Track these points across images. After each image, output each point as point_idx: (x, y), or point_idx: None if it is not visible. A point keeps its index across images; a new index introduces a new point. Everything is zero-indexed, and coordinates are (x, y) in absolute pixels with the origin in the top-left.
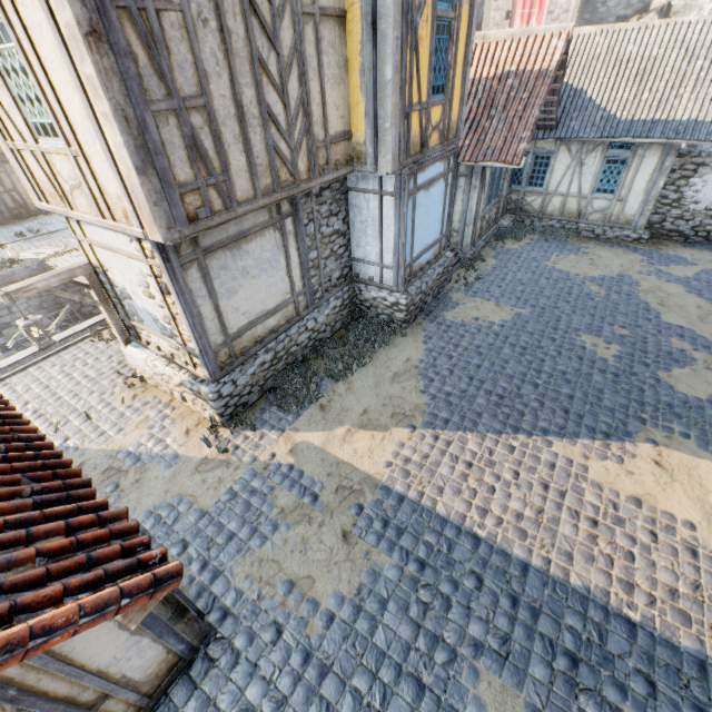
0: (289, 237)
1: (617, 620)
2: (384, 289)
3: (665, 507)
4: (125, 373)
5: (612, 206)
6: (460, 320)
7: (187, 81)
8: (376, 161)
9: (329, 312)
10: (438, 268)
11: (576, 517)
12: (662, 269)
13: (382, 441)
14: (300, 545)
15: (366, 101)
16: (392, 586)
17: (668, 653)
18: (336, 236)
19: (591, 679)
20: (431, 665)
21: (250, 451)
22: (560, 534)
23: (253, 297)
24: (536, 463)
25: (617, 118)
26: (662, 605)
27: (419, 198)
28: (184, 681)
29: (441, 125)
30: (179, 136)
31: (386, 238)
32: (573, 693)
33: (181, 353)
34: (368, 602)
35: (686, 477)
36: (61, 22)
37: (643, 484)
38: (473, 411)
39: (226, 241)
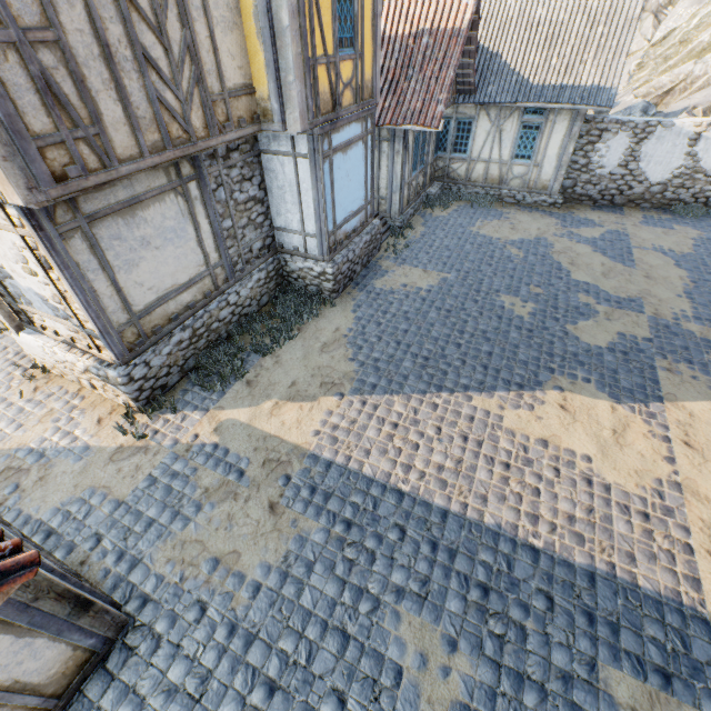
0: (196, 203)
1: (524, 549)
2: (310, 259)
3: (568, 445)
4: (23, 364)
5: (530, 172)
6: (389, 288)
7: (26, 8)
8: (284, 119)
9: (253, 285)
10: (366, 236)
11: (492, 463)
12: (573, 231)
13: (310, 411)
14: (226, 522)
15: (265, 50)
16: (319, 549)
17: (564, 571)
18: (253, 203)
19: (500, 604)
20: (355, 616)
21: (171, 434)
22: (476, 480)
23: (159, 270)
24: (457, 417)
25: (530, 83)
26: (562, 531)
27: (337, 161)
28: (99, 675)
29: (353, 82)
30: (25, 76)
31: (306, 204)
32: (484, 619)
33: (82, 336)
34: (295, 567)
35: (586, 417)
36: None
37: (550, 427)
38: (400, 374)
39: (115, 207)
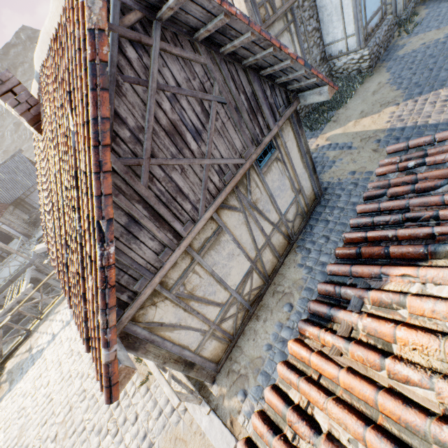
0: (293, 36)
1: None
2: (350, 54)
3: None
4: None
5: None
6: (410, 51)
7: None
8: None
9: None
10: (384, 27)
11: None
12: None
13: (378, 116)
14: (351, 162)
15: None
16: None
17: None
18: (314, 32)
19: None
20: None
21: None
22: None
23: None
24: None
25: None
26: None
27: None
28: (319, 207)
29: None
30: None
31: (346, 15)
32: None
33: None
34: None
35: None
36: None
37: None
38: (438, 81)
39: None
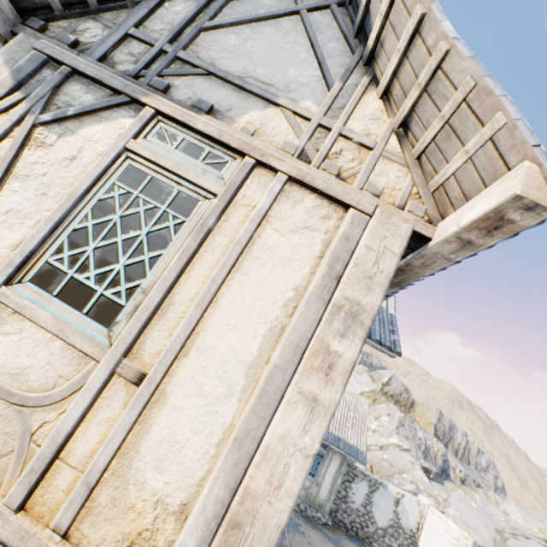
0: None
1: None
2: None
3: None
4: None
5: (313, 487)
6: None
7: None
8: None
9: None
10: None
11: None
12: None
13: None
14: None
15: None
16: None
17: None
18: None
19: None
20: None
21: None
22: None
23: None
24: None
25: None
26: None
27: None
28: None
29: None
30: None
31: None
32: None
33: None
34: None
35: None
36: (342, 290)
37: None
38: None
39: None
